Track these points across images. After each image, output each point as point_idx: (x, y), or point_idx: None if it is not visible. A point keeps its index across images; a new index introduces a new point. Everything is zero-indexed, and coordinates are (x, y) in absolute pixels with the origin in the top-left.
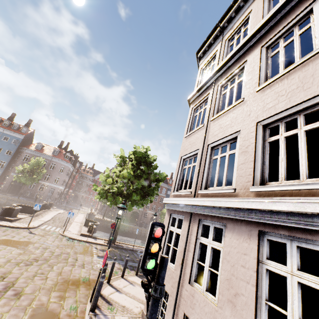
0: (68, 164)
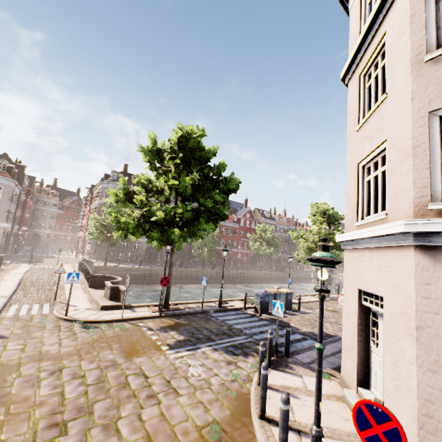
0: (7, 180)
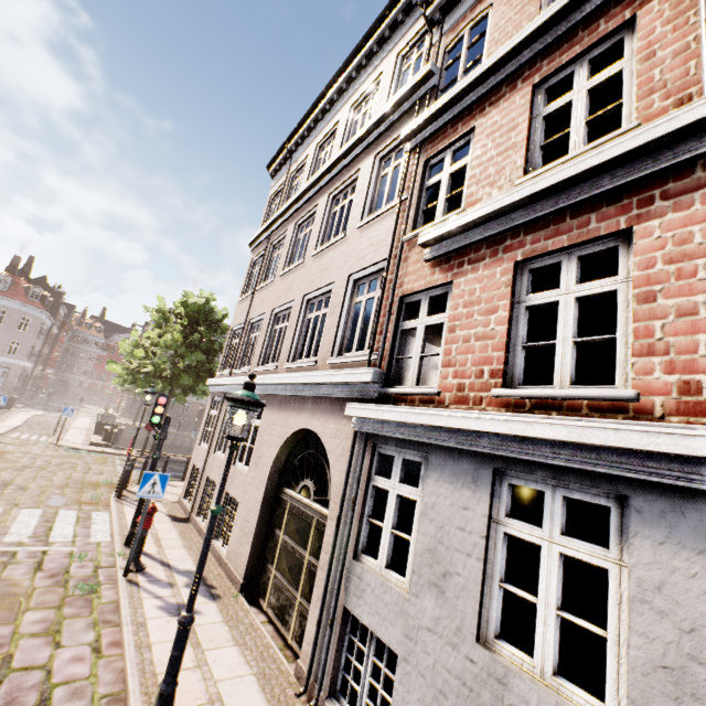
0: (38, 311)
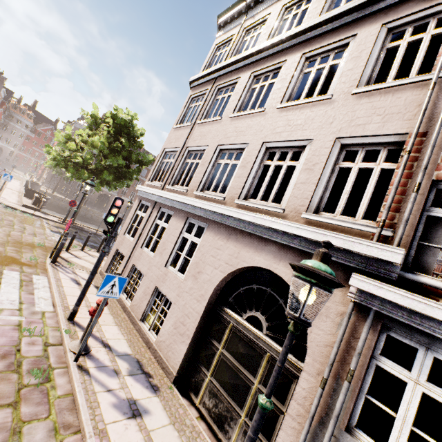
0: None
